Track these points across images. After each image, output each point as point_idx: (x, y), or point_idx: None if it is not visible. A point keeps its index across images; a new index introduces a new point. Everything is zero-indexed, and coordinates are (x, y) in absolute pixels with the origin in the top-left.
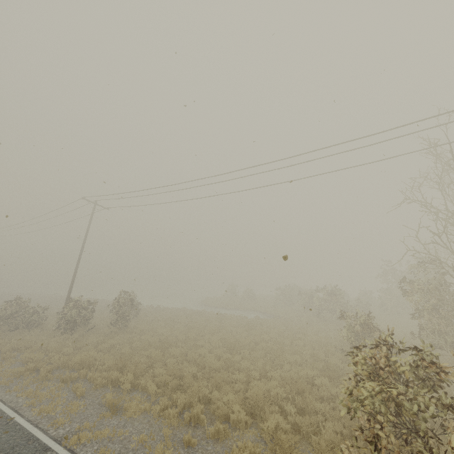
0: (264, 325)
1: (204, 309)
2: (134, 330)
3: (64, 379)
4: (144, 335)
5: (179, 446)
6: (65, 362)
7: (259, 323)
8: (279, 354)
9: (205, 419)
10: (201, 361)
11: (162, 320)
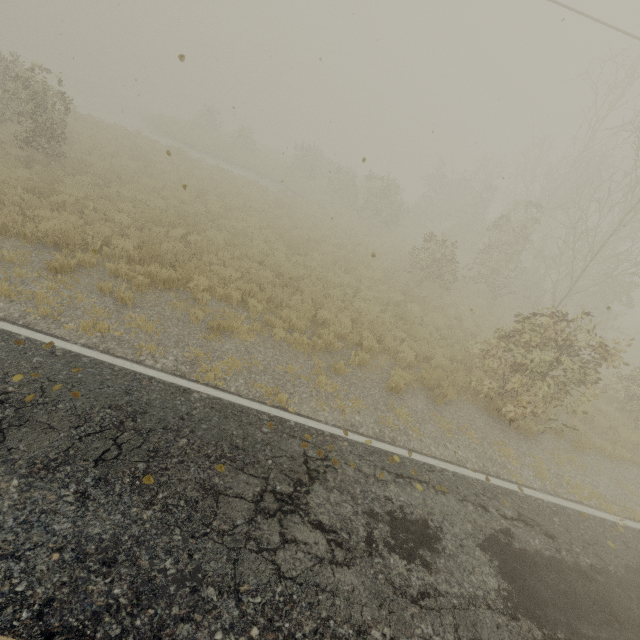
0: (299, 210)
1: (183, 148)
2: (90, 170)
3: (56, 267)
4: (132, 192)
5: (331, 374)
6: (10, 226)
7: (292, 205)
8: (353, 265)
9: (341, 346)
10: (274, 264)
11: (120, 153)
